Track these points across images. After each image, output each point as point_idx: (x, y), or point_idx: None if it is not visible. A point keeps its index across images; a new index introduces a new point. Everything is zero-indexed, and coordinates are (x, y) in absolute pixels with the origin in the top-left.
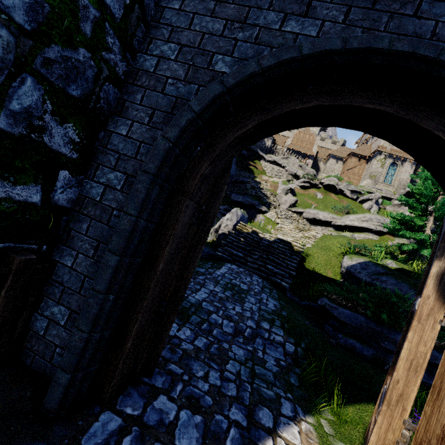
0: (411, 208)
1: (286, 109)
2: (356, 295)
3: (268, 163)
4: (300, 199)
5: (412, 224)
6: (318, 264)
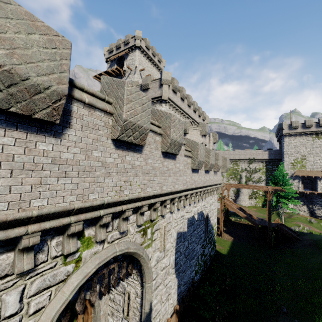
0: None
1: None
2: None
3: None
4: None
5: None
6: None
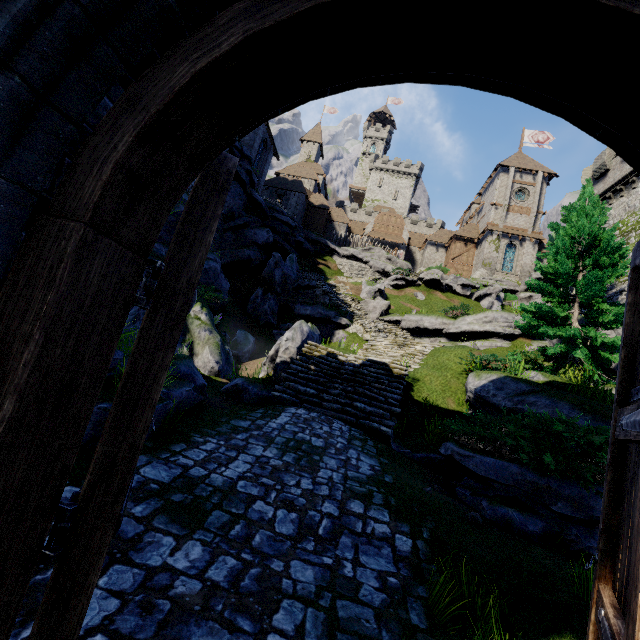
0: (548, 295)
1: (304, 4)
2: (497, 431)
3: (344, 259)
4: (394, 303)
5: (554, 317)
6: (433, 392)
